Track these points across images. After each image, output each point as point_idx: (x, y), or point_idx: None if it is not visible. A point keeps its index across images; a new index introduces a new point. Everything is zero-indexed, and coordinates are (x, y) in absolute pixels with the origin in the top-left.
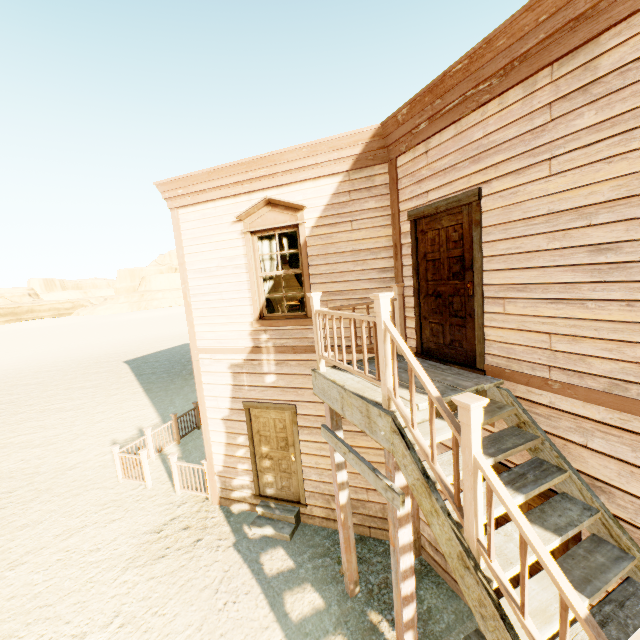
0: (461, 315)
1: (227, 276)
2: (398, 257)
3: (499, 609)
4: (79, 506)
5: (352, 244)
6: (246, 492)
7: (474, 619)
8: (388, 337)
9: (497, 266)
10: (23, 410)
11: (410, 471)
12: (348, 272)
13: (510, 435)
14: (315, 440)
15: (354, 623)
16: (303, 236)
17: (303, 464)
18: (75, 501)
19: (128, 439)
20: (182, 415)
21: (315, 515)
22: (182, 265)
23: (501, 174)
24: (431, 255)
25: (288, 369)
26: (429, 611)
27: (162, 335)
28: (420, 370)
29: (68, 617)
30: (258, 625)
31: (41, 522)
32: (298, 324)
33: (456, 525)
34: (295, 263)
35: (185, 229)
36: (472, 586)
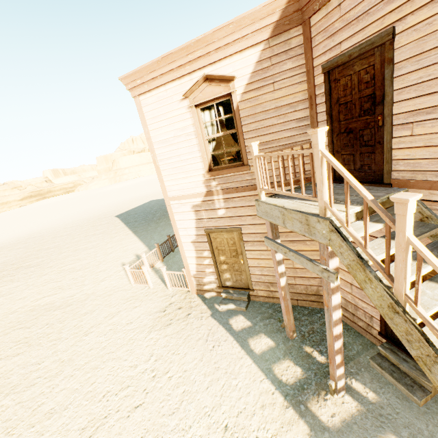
0: (370, 144)
1: (182, 143)
2: (313, 107)
3: (423, 335)
4: (113, 301)
5: (275, 102)
6: (213, 285)
7: (375, 347)
8: (324, 163)
9: (407, 96)
10: (64, 251)
11: (346, 256)
12: (273, 126)
13: (416, 227)
14: (256, 249)
15: (295, 353)
16: (235, 102)
17: (249, 265)
18: (110, 298)
19: (131, 262)
20: (161, 244)
21: (260, 295)
22: (149, 139)
23: (417, 7)
24: (343, 99)
25: (233, 204)
26: (344, 345)
27: (134, 197)
28: (355, 182)
29: (125, 357)
30: (236, 357)
31: (94, 311)
32: (238, 171)
33: (386, 287)
34: (230, 125)
35: (146, 111)
36: (400, 323)
